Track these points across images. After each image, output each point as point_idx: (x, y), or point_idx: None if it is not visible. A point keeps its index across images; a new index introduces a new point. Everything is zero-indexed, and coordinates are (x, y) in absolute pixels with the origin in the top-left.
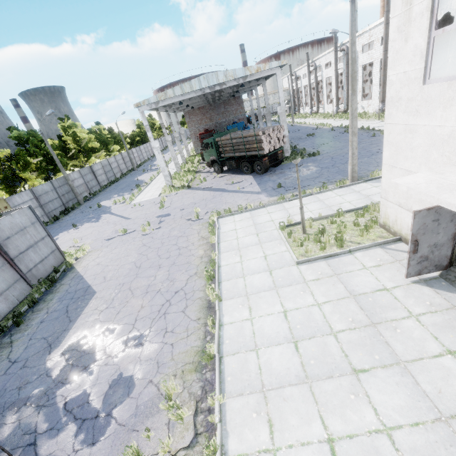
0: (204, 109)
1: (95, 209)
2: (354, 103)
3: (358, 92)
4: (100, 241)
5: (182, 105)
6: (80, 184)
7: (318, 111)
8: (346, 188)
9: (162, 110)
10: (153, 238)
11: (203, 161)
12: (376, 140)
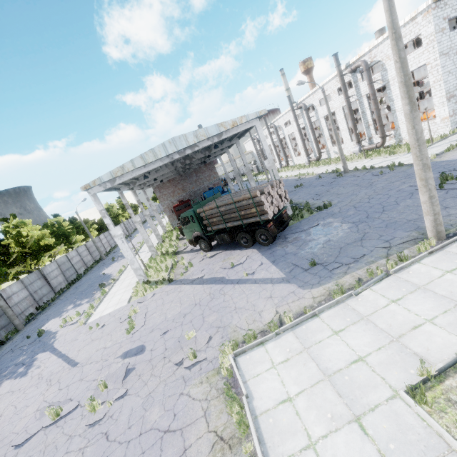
0: (174, 181)
1: (33, 341)
2: (418, 122)
3: (327, 140)
4: (3, 449)
5: (148, 179)
6: (22, 298)
7: (288, 164)
8: (442, 253)
9: (124, 188)
10: (108, 438)
11: (183, 236)
12: (391, 176)
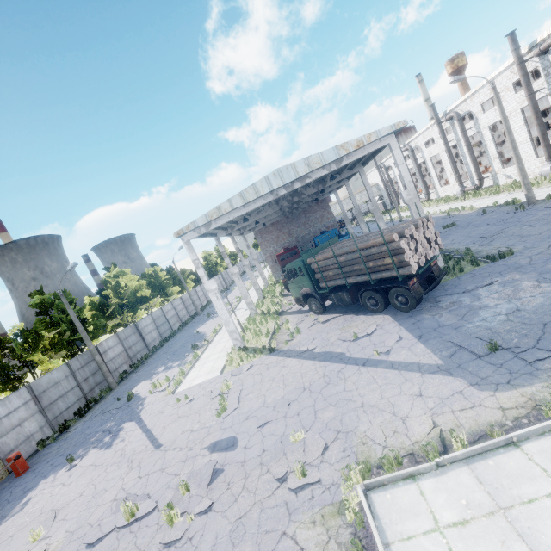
0: (279, 224)
1: (123, 405)
2: None
3: (493, 160)
4: (75, 544)
5: (248, 222)
6: (117, 353)
7: (430, 198)
8: None
9: (221, 234)
10: None
11: (287, 291)
12: None
